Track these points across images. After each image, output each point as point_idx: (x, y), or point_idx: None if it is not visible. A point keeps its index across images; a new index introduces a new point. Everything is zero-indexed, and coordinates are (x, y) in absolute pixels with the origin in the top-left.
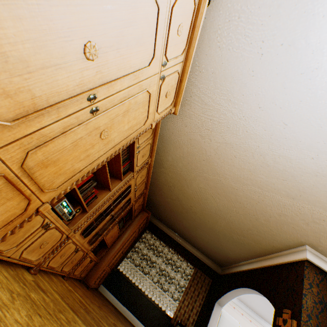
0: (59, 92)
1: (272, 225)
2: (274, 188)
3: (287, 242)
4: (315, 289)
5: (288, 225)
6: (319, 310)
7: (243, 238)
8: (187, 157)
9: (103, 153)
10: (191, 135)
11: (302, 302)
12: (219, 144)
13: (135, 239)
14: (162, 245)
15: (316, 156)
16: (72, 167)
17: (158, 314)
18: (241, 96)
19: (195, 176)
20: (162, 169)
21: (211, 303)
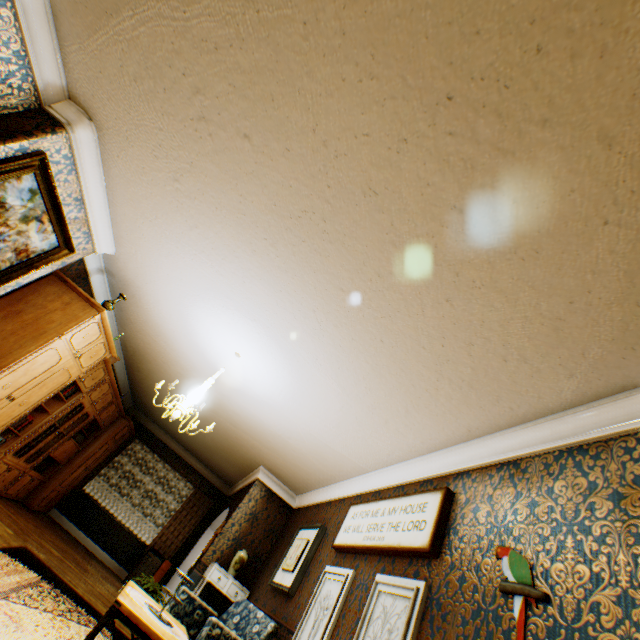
0: None
1: (237, 446)
2: (223, 416)
3: (253, 462)
4: (253, 503)
5: (245, 447)
6: (246, 519)
7: (229, 456)
8: (159, 372)
9: (26, 409)
10: (155, 357)
11: (233, 513)
12: (177, 372)
13: (117, 452)
14: (156, 459)
15: (229, 401)
16: None
17: (132, 542)
18: (175, 348)
19: (172, 390)
20: (143, 374)
21: (205, 528)
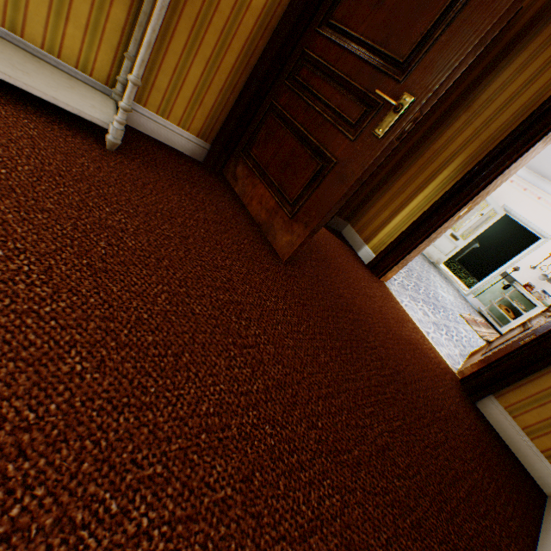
0: None
1: None
2: None
3: None
4: None
5: None
6: None
7: None
8: None
9: None
10: None
11: None
12: None
13: None
14: None
15: None
16: None
17: None
18: None
19: None
20: None
21: None
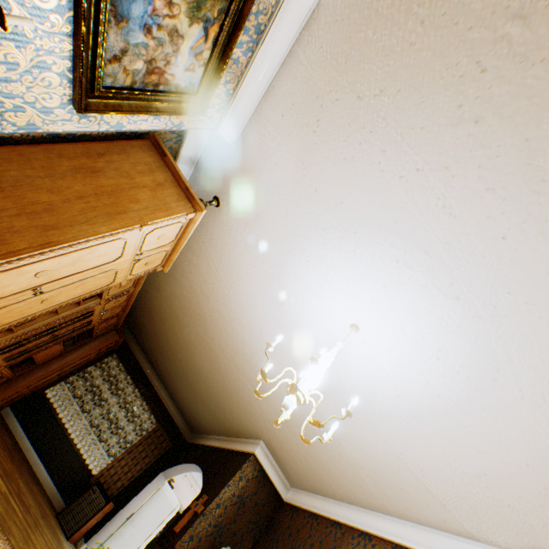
0: (4, 294)
1: (242, 408)
2: (247, 376)
3: (250, 431)
4: (243, 483)
5: (253, 415)
6: (233, 502)
7: (218, 411)
8: (185, 301)
9: (44, 309)
10: (194, 284)
11: (221, 491)
12: (215, 310)
13: (91, 361)
14: (128, 381)
15: (276, 367)
16: (1, 322)
17: (78, 466)
18: (237, 284)
19: (189, 324)
20: (159, 295)
21: (157, 472)
